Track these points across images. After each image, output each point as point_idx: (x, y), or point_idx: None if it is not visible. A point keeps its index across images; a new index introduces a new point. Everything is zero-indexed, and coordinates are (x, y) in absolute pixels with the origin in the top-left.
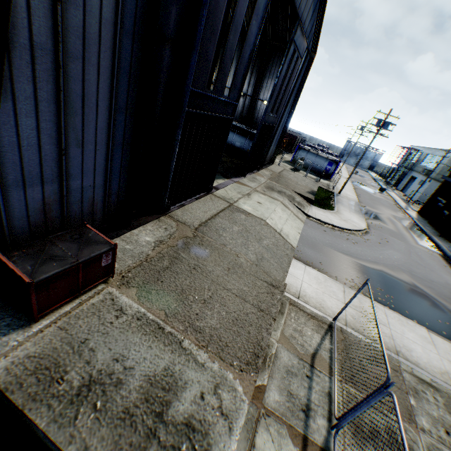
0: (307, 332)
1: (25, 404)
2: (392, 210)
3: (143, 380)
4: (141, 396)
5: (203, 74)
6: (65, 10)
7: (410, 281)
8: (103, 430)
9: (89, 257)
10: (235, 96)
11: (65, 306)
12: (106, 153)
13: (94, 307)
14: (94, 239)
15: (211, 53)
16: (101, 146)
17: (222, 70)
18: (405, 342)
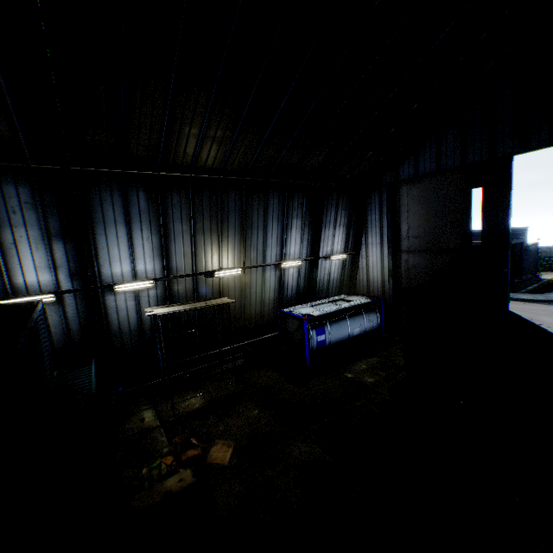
0: None
1: None
2: None
3: None
4: None
5: None
6: None
7: None
8: None
9: None
10: None
11: None
12: None
13: None
14: None
15: None
16: None
17: None
18: None
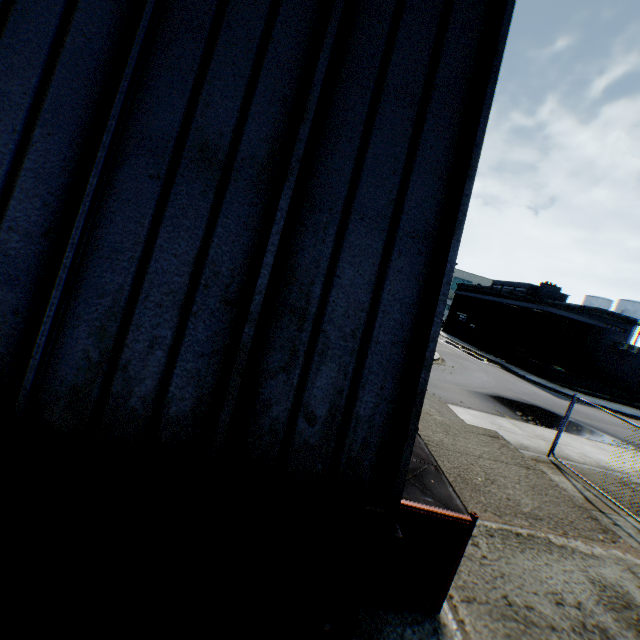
0: (554, 478)
1: None
2: None
3: (604, 610)
4: (632, 631)
5: None
6: None
7: (519, 398)
8: None
9: (431, 456)
10: None
11: None
12: None
13: None
14: None
15: None
16: None
17: None
18: (593, 455)
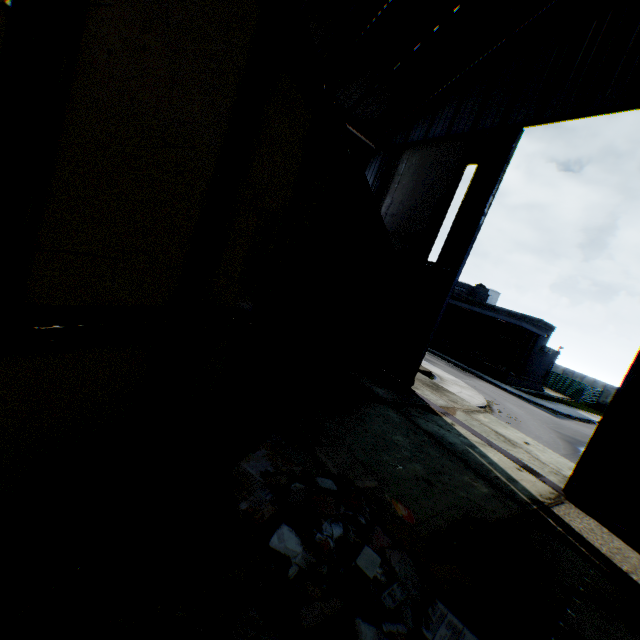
0: None
1: None
2: None
3: None
4: None
5: None
6: None
7: (575, 440)
8: None
9: None
10: None
11: None
12: None
13: None
14: None
15: None
16: None
17: None
18: None
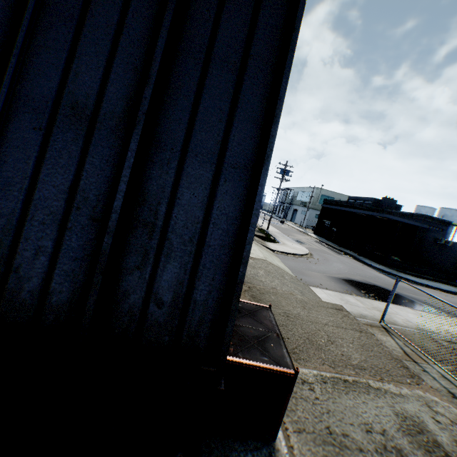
0: (382, 338)
1: None
2: (302, 235)
3: (402, 435)
4: (421, 450)
5: None
6: None
7: (365, 280)
8: None
9: (276, 326)
10: None
11: None
12: None
13: None
14: (248, 307)
15: None
16: None
17: None
18: (414, 320)
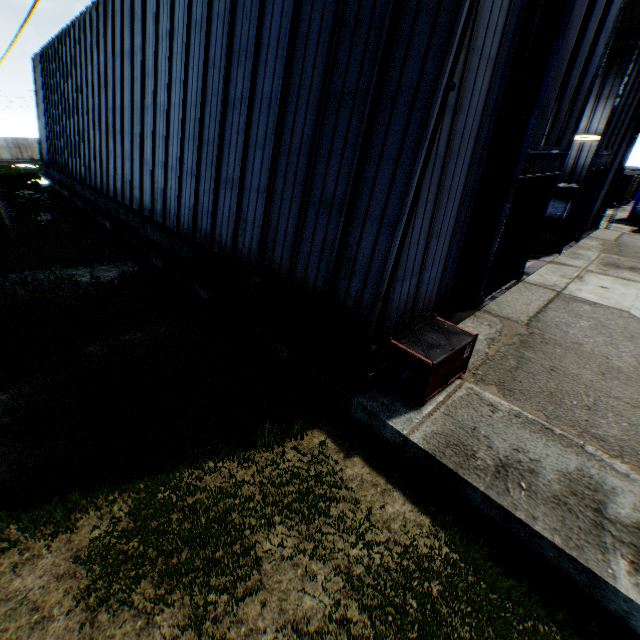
0: None
1: (456, 469)
2: None
3: (557, 474)
4: (564, 489)
5: (538, 130)
6: (457, 119)
7: None
8: (541, 508)
9: (461, 346)
10: (564, 143)
11: (436, 396)
12: (449, 243)
13: (463, 400)
14: (452, 330)
15: (550, 103)
16: (448, 235)
17: (557, 117)
18: None
